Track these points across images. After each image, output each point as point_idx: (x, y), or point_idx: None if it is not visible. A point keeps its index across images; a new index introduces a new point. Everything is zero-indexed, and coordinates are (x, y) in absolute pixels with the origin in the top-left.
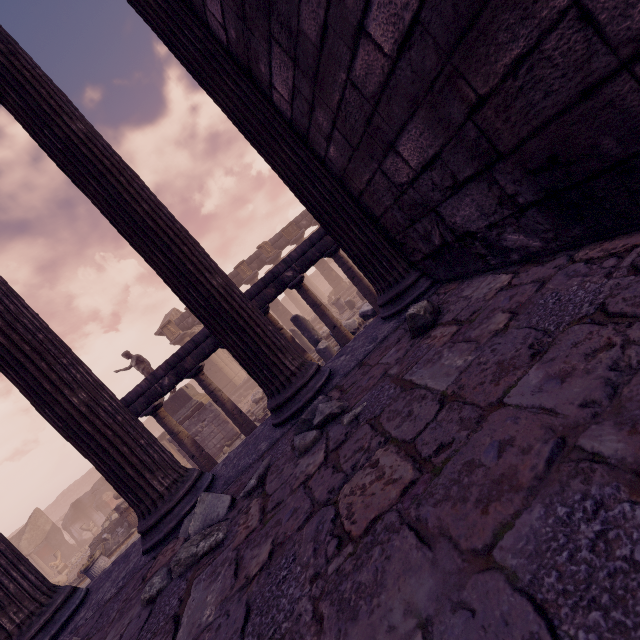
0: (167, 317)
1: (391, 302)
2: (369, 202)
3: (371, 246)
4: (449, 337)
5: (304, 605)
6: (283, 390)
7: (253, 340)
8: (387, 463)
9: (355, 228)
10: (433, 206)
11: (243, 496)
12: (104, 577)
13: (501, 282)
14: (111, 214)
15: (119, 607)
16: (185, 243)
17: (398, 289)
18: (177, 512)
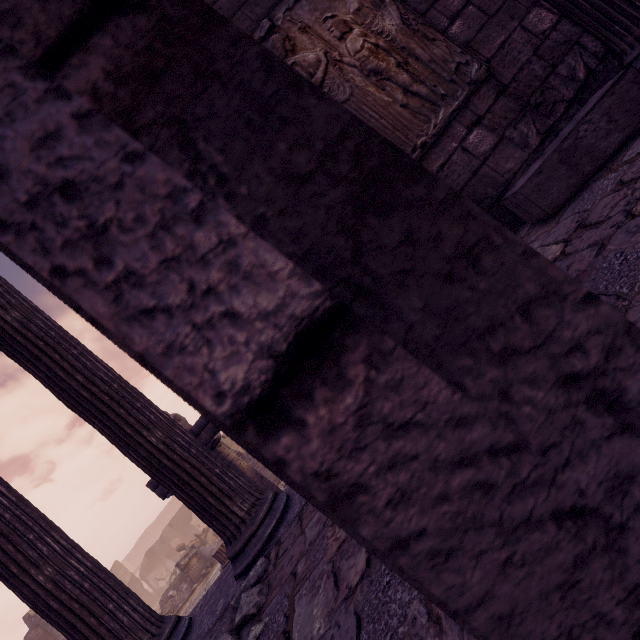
0: None
1: None
2: None
3: None
4: (336, 549)
5: None
6: (234, 541)
7: (198, 492)
8: None
9: None
10: None
11: None
12: None
13: None
14: (51, 391)
15: None
16: (121, 405)
17: None
18: None
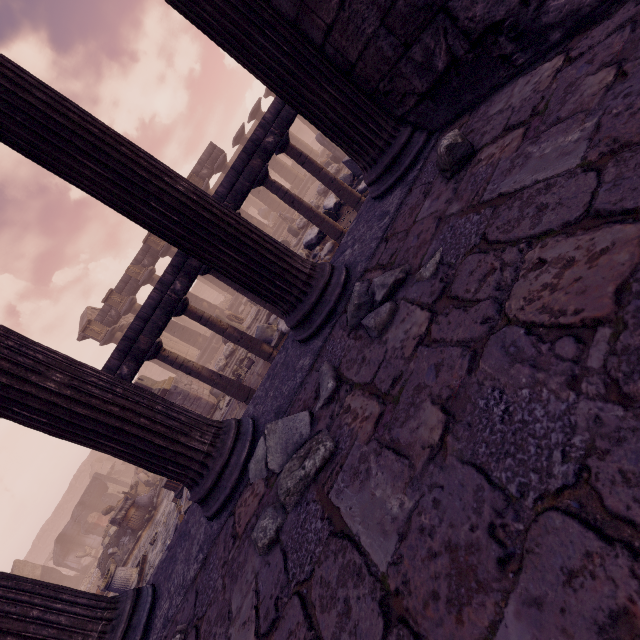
0: (84, 318)
1: (387, 171)
2: (340, 42)
3: (351, 106)
4: (519, 140)
5: (591, 408)
6: (305, 297)
7: (253, 249)
8: (564, 251)
9: (328, 86)
10: (442, 2)
11: (323, 405)
12: (167, 565)
13: (549, 69)
14: None
15: (221, 573)
16: (120, 142)
17: (393, 152)
18: (234, 463)
